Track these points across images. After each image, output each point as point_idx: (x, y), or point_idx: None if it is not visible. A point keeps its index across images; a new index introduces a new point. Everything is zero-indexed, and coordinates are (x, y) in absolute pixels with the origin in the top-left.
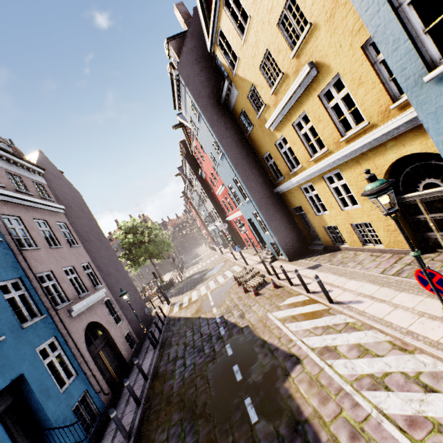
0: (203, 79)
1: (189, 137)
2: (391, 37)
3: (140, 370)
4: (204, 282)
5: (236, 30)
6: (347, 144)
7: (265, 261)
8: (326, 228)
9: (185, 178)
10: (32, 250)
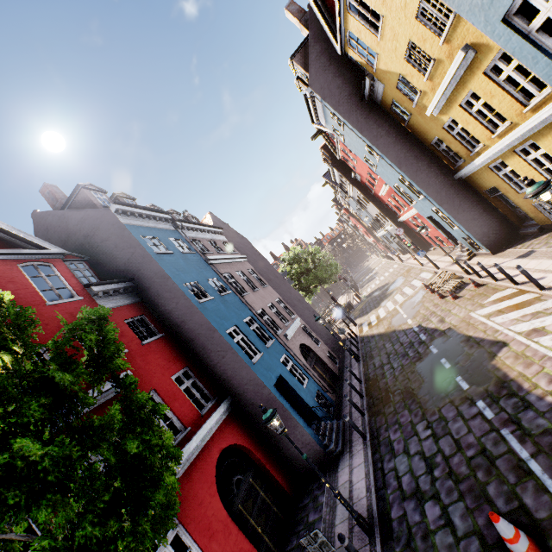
0: (339, 83)
1: (331, 141)
2: (529, 55)
3: (354, 375)
4: (388, 297)
5: (368, 30)
6: (533, 113)
7: (461, 261)
8: (536, 205)
9: (335, 186)
10: (246, 295)
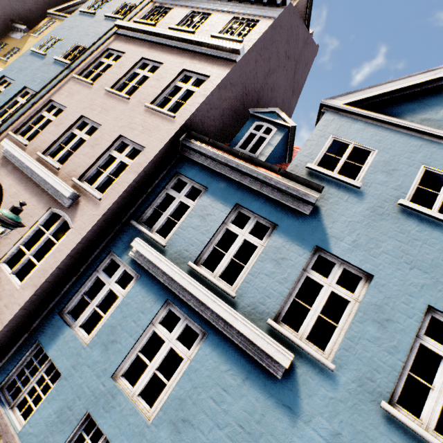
0: (29, 5)
1: None
2: None
3: None
4: None
5: None
6: None
7: None
8: None
9: None
10: None
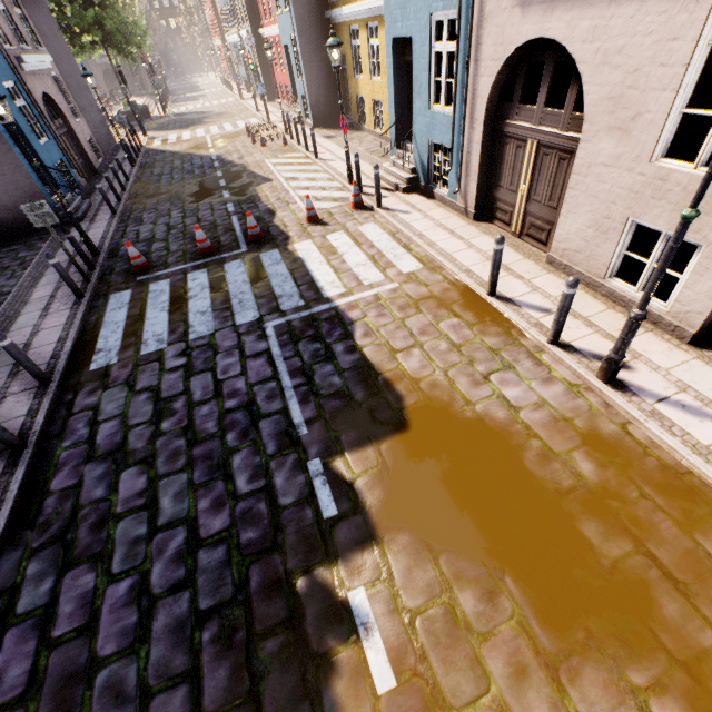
0: None
1: None
2: None
3: (122, 169)
4: (204, 125)
5: None
6: None
7: (291, 123)
8: (359, 98)
9: None
10: None
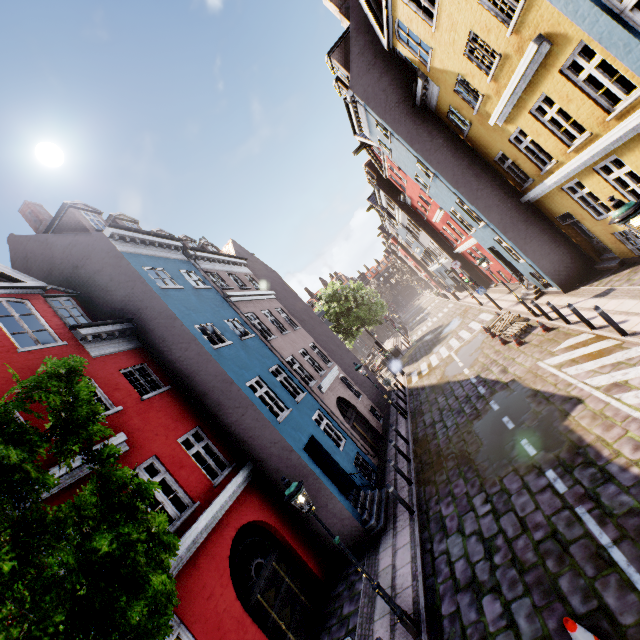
0: (386, 86)
1: (376, 157)
2: (620, 42)
3: (400, 435)
4: (442, 342)
5: (421, 18)
6: (618, 122)
7: (527, 300)
8: (616, 234)
9: (382, 211)
10: (273, 339)
